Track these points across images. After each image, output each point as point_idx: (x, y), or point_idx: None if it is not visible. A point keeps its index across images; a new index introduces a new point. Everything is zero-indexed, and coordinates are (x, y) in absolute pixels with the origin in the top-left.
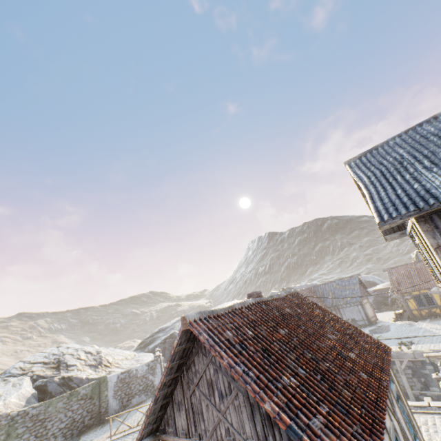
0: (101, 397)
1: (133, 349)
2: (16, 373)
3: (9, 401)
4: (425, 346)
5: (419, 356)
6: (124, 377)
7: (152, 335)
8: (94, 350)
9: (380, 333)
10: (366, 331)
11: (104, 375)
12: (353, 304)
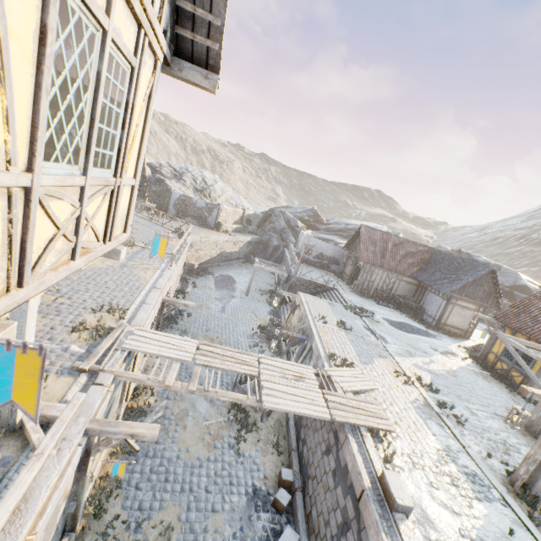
0: (164, 200)
1: None
2: (154, 165)
3: None
4: (337, 334)
5: (308, 327)
6: (185, 200)
7: (279, 207)
8: (213, 183)
9: (393, 325)
10: (397, 319)
11: (170, 188)
12: (441, 295)
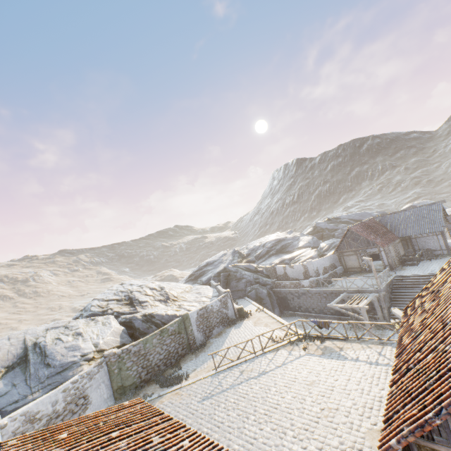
0: (188, 332)
1: (182, 281)
2: (97, 311)
3: (107, 339)
4: None
5: None
6: (202, 313)
7: (200, 268)
8: (156, 286)
9: None
10: None
11: (185, 313)
12: (431, 234)
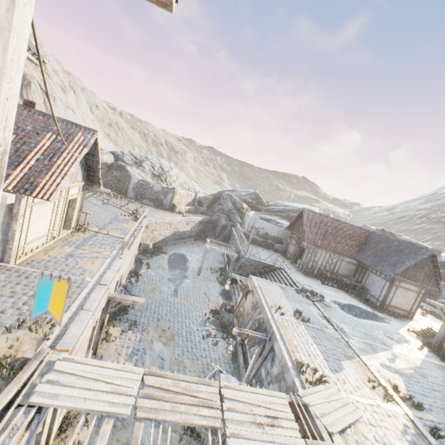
0: (124, 184)
1: None
2: (117, 153)
3: None
4: (297, 329)
5: (266, 321)
6: (143, 184)
7: (226, 190)
8: (169, 170)
9: (344, 309)
10: (345, 301)
11: (130, 173)
12: (384, 277)
